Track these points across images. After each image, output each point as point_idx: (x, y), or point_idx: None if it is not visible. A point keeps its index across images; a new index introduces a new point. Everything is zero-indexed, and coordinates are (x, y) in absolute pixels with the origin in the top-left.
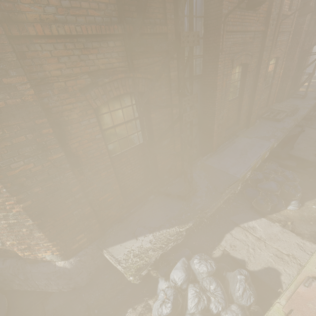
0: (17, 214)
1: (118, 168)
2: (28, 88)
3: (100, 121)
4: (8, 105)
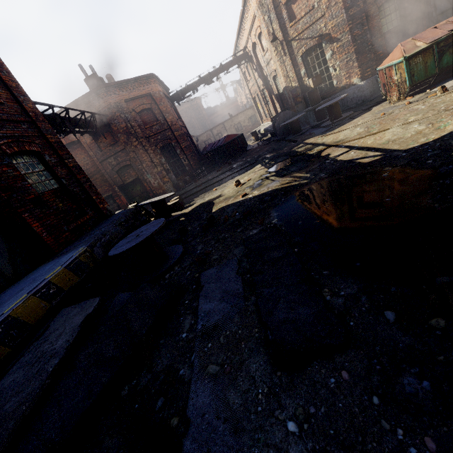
0: (351, 54)
1: (385, 39)
2: (362, 4)
3: (379, 15)
4: (357, 11)
